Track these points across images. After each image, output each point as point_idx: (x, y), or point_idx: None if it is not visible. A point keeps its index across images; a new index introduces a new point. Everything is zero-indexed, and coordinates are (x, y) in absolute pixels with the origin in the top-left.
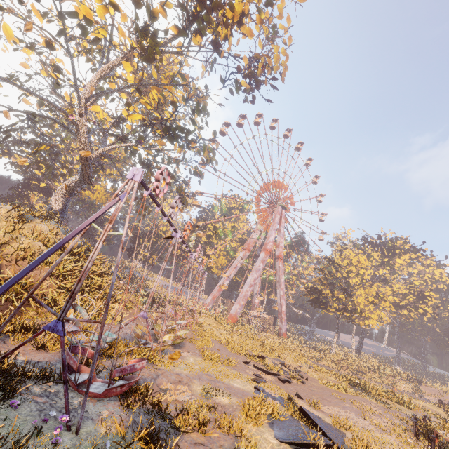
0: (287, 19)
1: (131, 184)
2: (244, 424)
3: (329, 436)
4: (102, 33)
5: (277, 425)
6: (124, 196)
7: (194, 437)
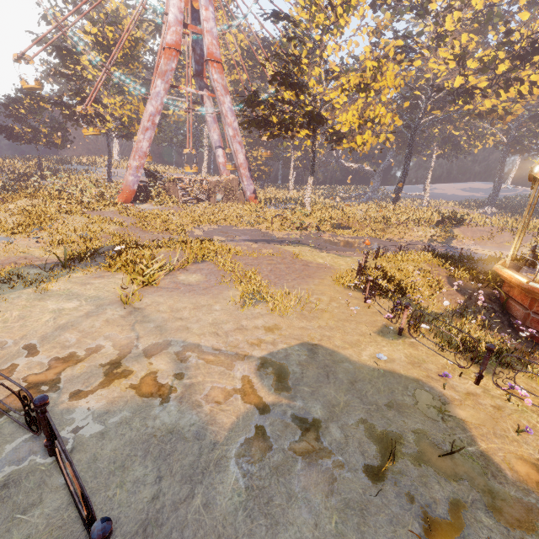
0: None
1: None
2: None
3: None
4: None
5: None
6: None
7: None
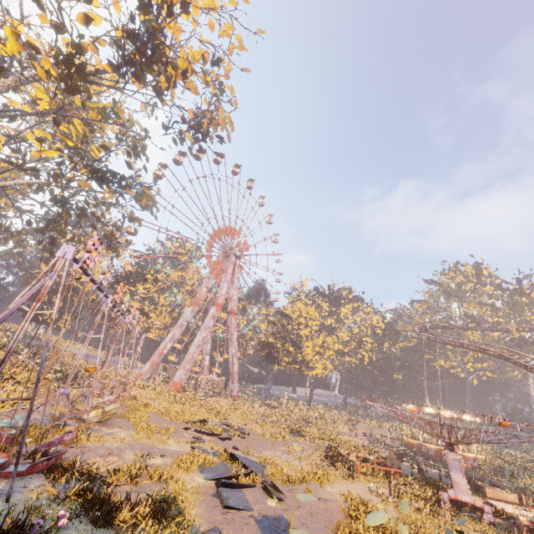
0: (231, 89)
1: (62, 262)
2: (176, 474)
3: (251, 469)
4: (6, 50)
5: (207, 470)
6: (54, 274)
7: (126, 488)
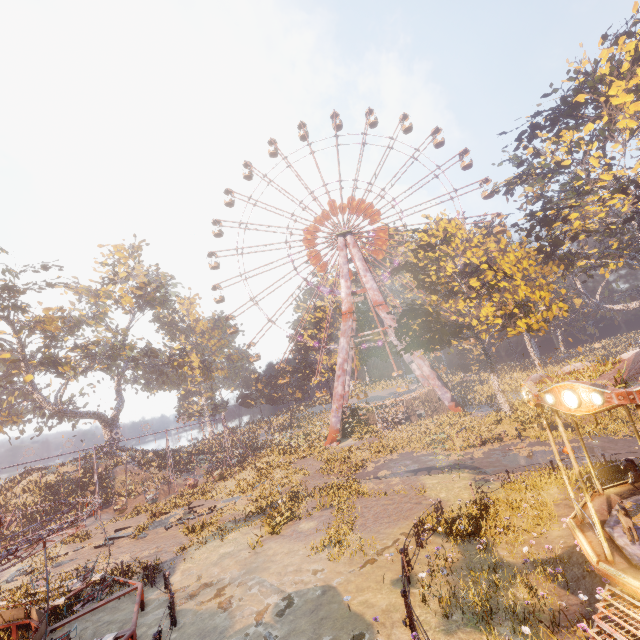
0: None
1: None
2: None
3: None
4: None
5: None
6: None
7: None
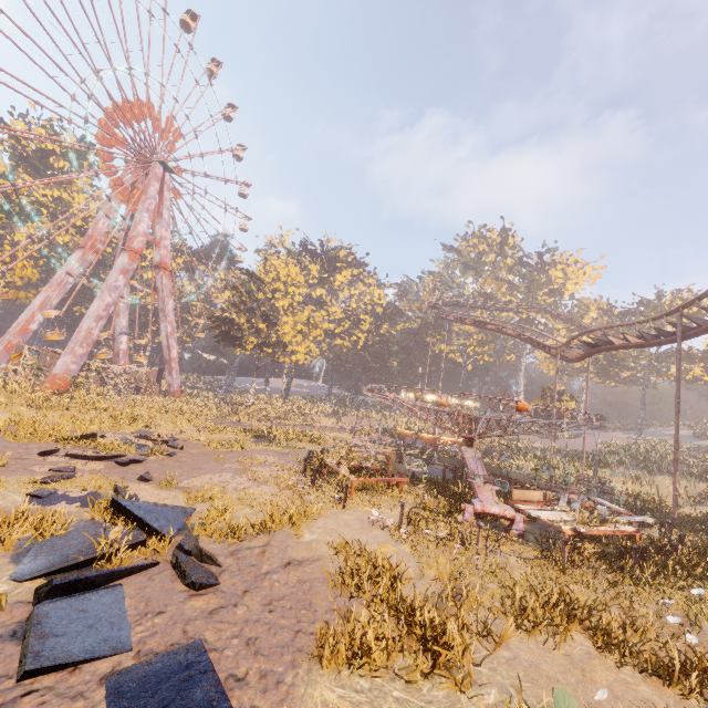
0: None
1: None
2: None
3: (154, 526)
4: None
5: (39, 550)
6: None
7: None
